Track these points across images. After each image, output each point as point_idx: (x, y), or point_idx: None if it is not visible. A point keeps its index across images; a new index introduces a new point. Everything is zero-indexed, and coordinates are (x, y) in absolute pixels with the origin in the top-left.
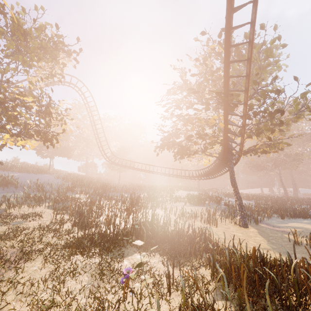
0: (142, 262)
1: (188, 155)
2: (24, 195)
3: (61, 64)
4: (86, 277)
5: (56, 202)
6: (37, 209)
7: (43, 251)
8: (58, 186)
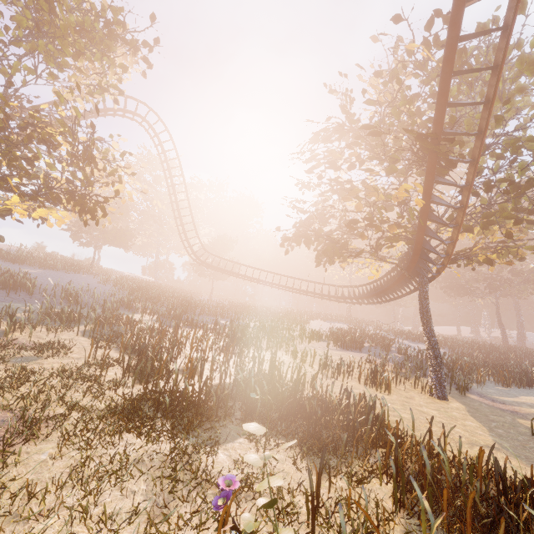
0: (275, 499)
1: (344, 258)
2: (43, 308)
3: (118, 68)
4: (143, 483)
5: (98, 325)
6: (63, 335)
7: (62, 422)
8: (104, 297)
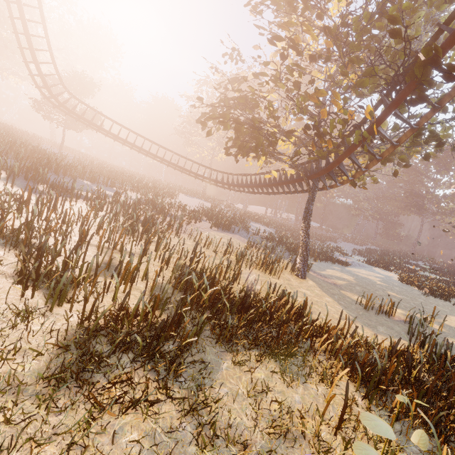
0: None
1: (266, 156)
2: None
3: None
4: None
5: None
6: None
7: None
8: None
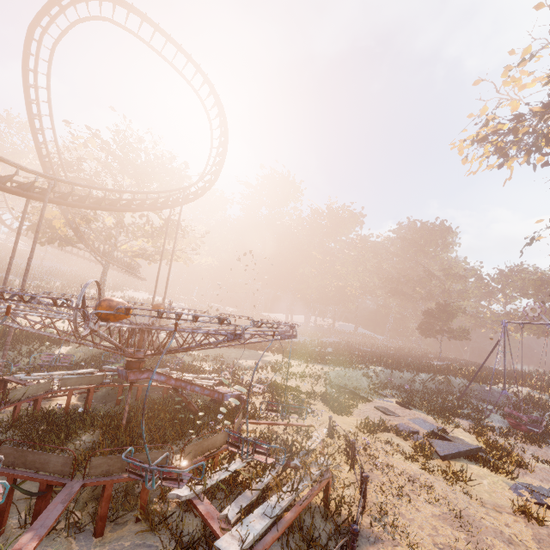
0: None
1: (59, 244)
2: None
3: None
4: None
5: None
6: None
7: None
8: None
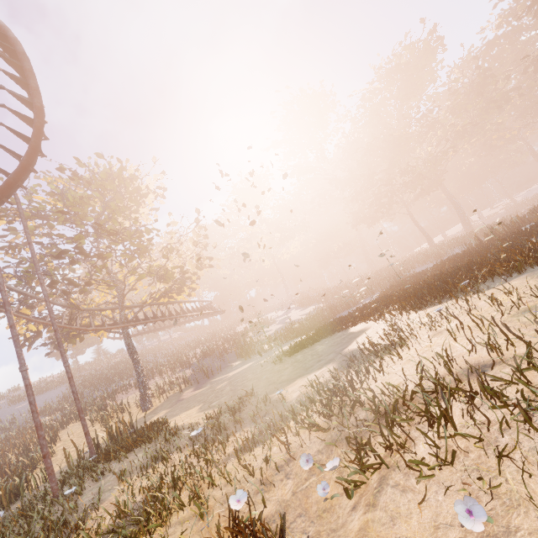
0: None
1: (81, 340)
2: None
3: None
4: None
5: None
6: None
7: None
8: None
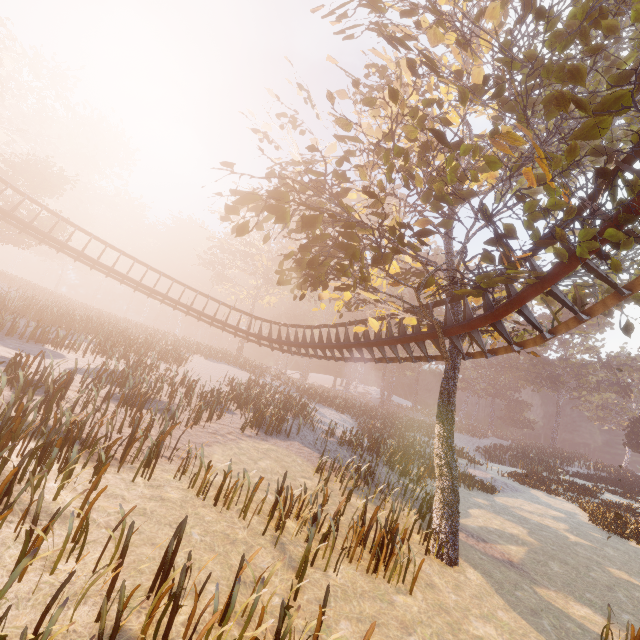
0: None
1: (366, 286)
2: None
3: None
4: None
5: None
6: None
7: None
8: None
